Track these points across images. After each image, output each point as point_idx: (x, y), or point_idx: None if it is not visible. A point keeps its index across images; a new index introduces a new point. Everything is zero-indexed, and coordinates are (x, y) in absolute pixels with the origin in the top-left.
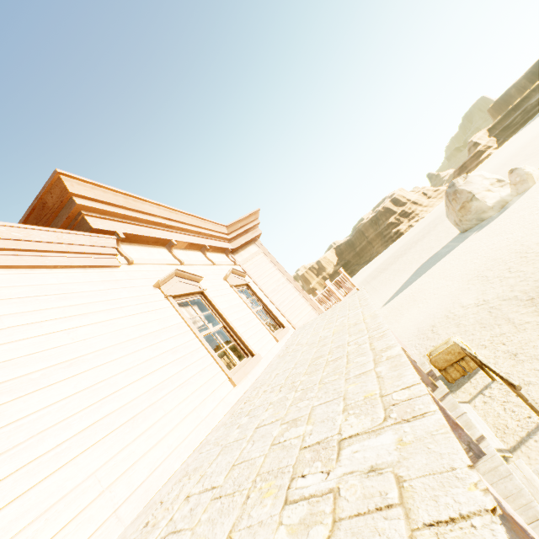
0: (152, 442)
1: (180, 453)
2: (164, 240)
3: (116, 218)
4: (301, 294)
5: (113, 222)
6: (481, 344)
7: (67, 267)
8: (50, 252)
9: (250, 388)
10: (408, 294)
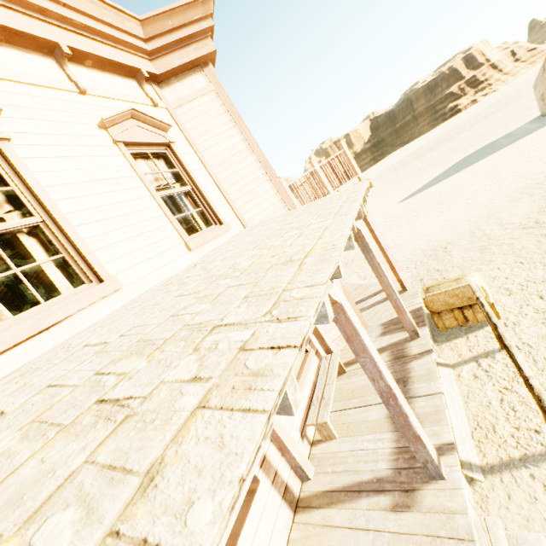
0: None
1: None
2: None
3: None
4: (267, 174)
5: None
6: (506, 286)
7: None
8: None
9: (30, 363)
10: (434, 192)
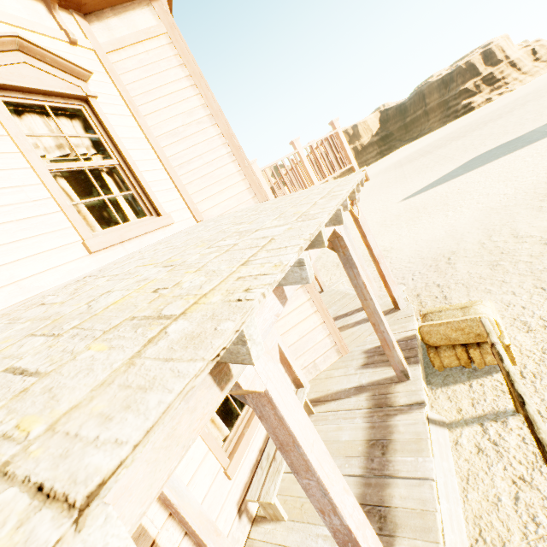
0: None
1: None
2: None
3: None
4: (233, 154)
5: None
6: (523, 319)
7: None
8: None
9: None
10: (440, 192)
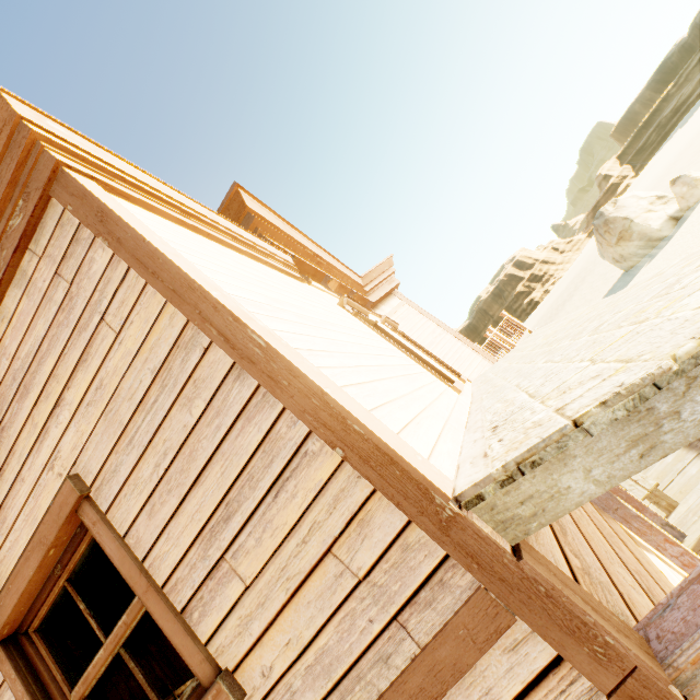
0: (432, 396)
1: (459, 413)
2: (321, 274)
3: (281, 242)
4: (464, 344)
5: (280, 245)
6: None
7: (272, 267)
8: (257, 251)
9: (475, 398)
10: None
